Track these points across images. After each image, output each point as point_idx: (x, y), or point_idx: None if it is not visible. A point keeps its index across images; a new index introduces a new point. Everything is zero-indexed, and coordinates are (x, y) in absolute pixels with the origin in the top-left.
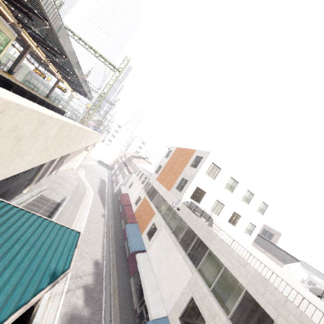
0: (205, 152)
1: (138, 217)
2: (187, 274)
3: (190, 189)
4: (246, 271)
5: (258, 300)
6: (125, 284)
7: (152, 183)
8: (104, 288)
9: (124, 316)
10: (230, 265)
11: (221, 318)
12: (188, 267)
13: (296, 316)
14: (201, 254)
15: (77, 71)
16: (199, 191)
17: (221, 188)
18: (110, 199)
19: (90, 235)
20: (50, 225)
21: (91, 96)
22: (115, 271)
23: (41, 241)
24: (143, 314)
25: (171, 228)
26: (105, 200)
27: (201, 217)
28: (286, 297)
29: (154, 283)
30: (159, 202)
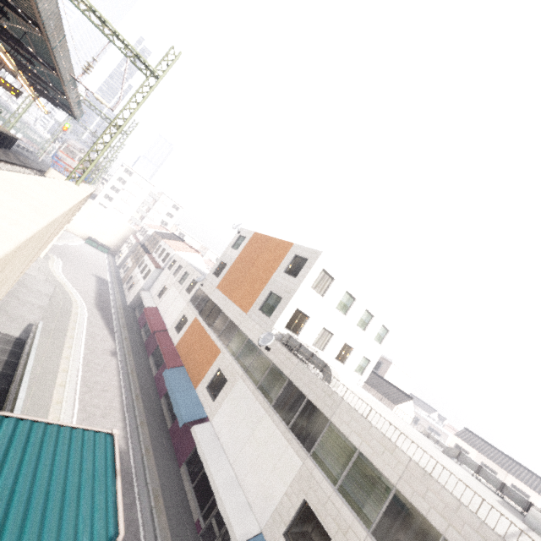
0: (312, 250)
1: (186, 356)
2: (293, 462)
3: (286, 313)
4: (395, 459)
5: (417, 505)
6: (172, 480)
7: (208, 294)
8: (137, 499)
9: (179, 539)
10: (369, 449)
11: (359, 533)
12: (294, 450)
13: (474, 527)
14: (315, 429)
15: (60, 59)
16: (299, 316)
17: (332, 308)
18: (122, 317)
19: (95, 397)
20: (48, 433)
21: (81, 113)
22: (152, 460)
23: (42, 486)
24: (212, 529)
25: (256, 380)
26: (111, 320)
27: (306, 362)
28: (458, 500)
29: (231, 477)
30: (227, 331)
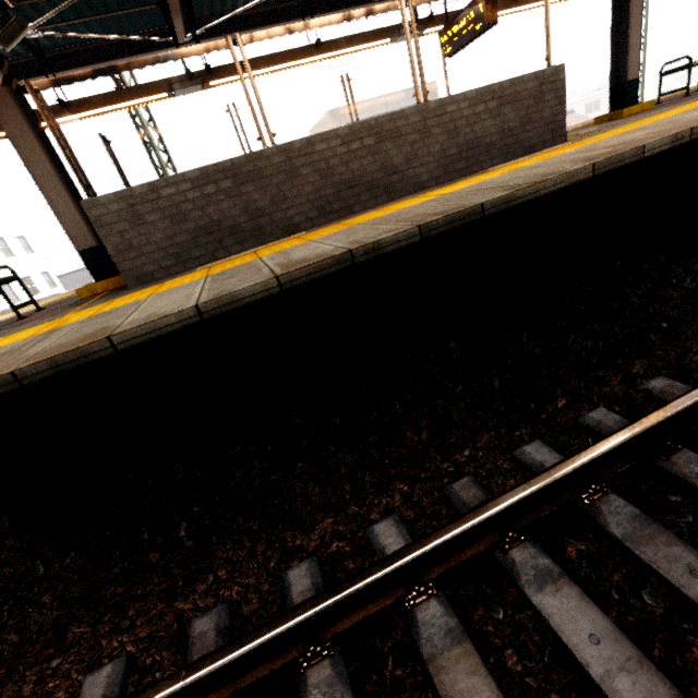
0: None
1: None
2: None
3: None
4: None
5: None
6: None
7: None
8: None
9: None
10: None
11: None
12: None
13: None
14: None
15: None
16: None
17: None
18: None
19: None
20: None
21: None
22: None
23: None
24: None
25: None
26: None
27: None
28: None
29: None
30: None
